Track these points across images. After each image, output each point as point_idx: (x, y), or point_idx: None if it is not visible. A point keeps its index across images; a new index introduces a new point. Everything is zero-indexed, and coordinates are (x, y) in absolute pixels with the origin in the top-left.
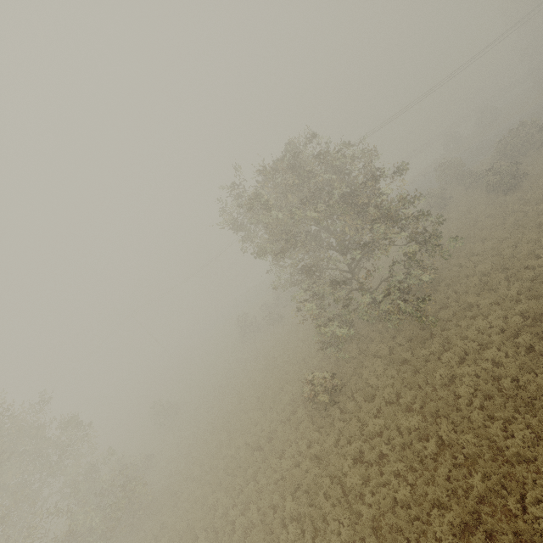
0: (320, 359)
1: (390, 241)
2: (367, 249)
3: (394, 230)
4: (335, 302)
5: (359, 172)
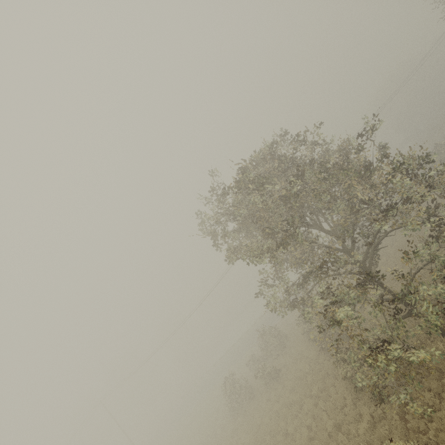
0: (369, 423)
1: (419, 205)
2: (378, 239)
3: (423, 186)
4: (375, 306)
5: (339, 159)
